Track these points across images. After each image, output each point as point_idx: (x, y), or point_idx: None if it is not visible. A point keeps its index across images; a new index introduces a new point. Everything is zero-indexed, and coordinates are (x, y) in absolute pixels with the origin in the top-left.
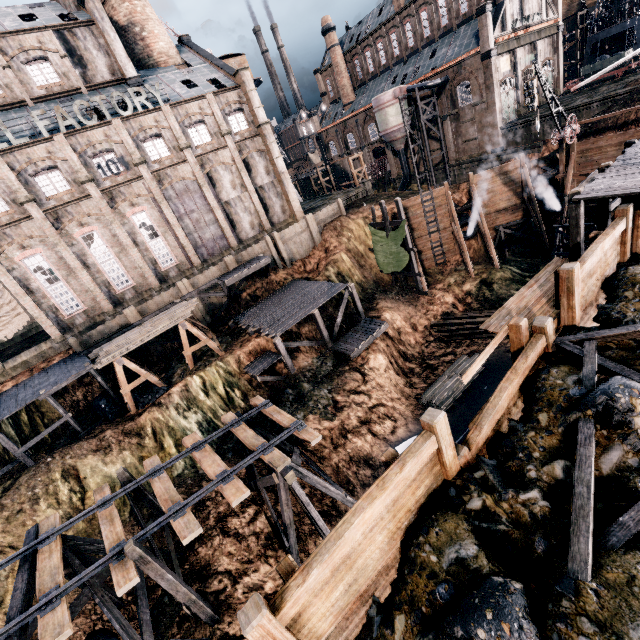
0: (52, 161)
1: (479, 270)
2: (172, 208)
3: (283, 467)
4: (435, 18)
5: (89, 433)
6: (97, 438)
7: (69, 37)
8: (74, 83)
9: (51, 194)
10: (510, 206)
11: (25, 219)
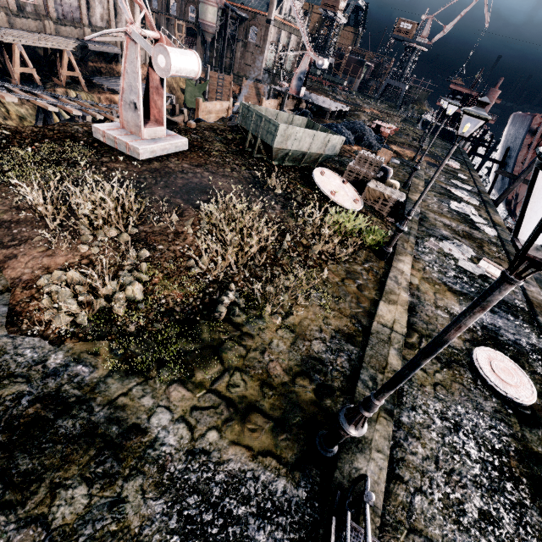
0: None
1: None
2: None
3: None
4: None
5: None
6: None
7: None
8: None
9: None
10: None
11: None
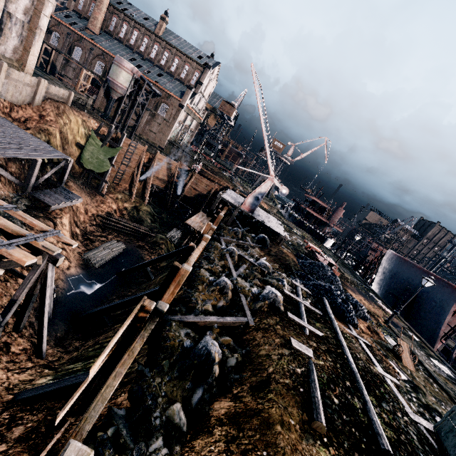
0: None
1: (136, 200)
2: None
3: (56, 253)
4: (170, 62)
5: None
6: None
7: None
8: None
9: None
10: (163, 179)
11: None
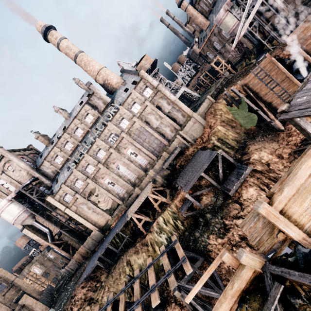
0: (98, 147)
1: None
2: (138, 142)
3: (173, 287)
4: None
5: (135, 242)
6: (134, 247)
7: (90, 102)
8: (97, 115)
9: (102, 157)
10: None
11: (99, 169)
